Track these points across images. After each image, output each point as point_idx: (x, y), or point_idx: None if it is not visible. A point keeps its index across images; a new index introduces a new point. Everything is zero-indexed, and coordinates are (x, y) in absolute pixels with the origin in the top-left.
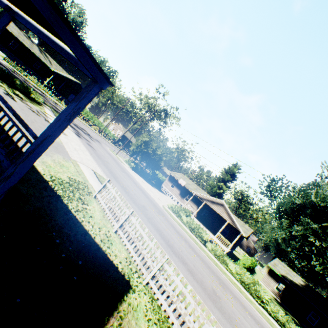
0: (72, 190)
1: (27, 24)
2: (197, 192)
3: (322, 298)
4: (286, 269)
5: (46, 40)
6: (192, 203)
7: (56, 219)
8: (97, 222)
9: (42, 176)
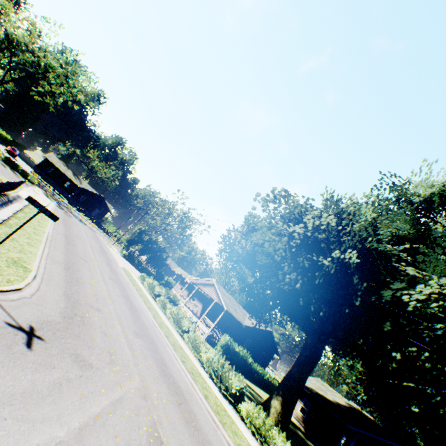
0: None
1: None
2: (192, 278)
3: (371, 423)
4: (324, 387)
5: None
6: (198, 302)
7: None
8: None
9: None
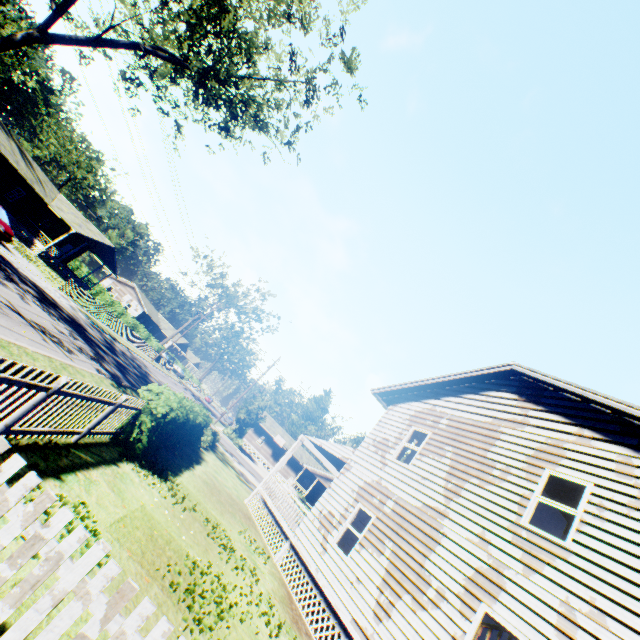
0: None
1: None
2: (311, 467)
3: None
4: None
5: None
6: (290, 468)
7: None
8: None
9: None
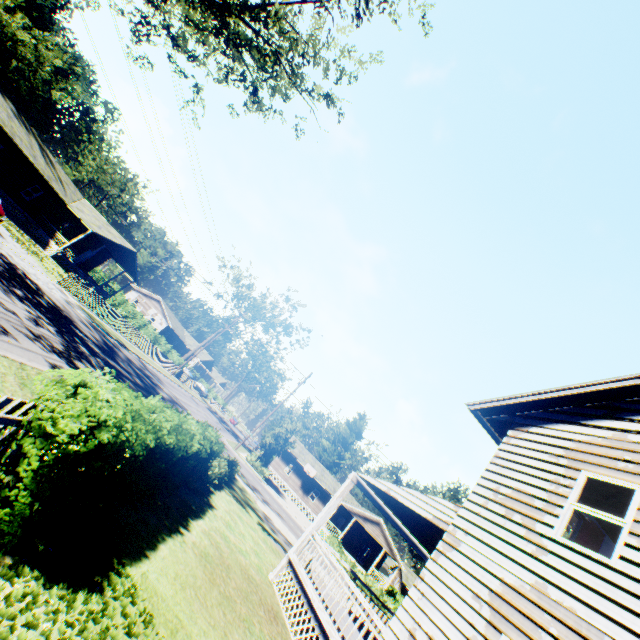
0: None
1: None
2: (346, 503)
3: None
4: (414, 578)
5: None
6: (321, 503)
7: None
8: None
9: None
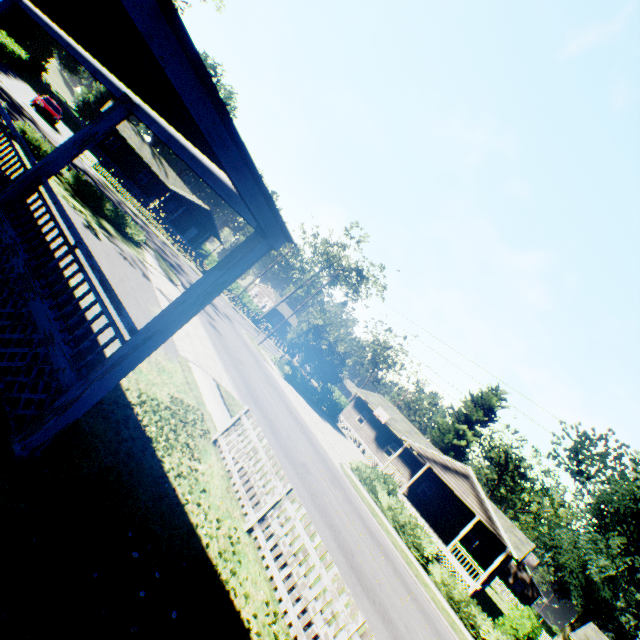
0: (173, 427)
1: (153, 125)
2: (413, 442)
3: None
4: None
5: (180, 153)
6: (400, 462)
7: (137, 496)
8: (214, 503)
9: (124, 392)
